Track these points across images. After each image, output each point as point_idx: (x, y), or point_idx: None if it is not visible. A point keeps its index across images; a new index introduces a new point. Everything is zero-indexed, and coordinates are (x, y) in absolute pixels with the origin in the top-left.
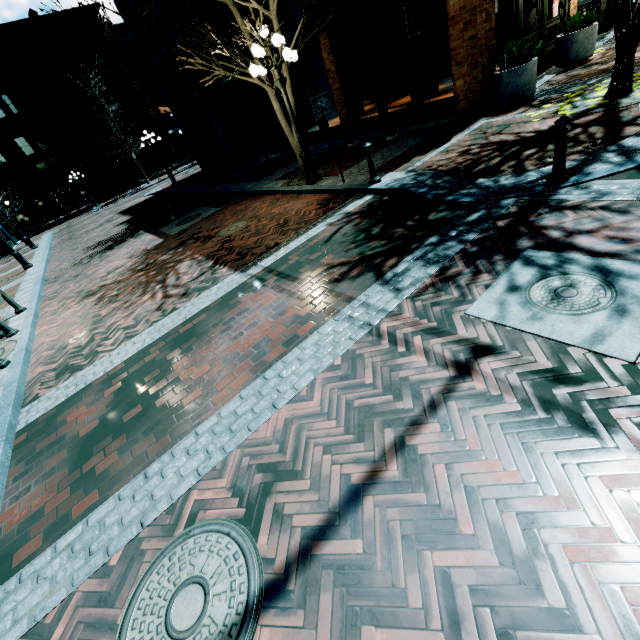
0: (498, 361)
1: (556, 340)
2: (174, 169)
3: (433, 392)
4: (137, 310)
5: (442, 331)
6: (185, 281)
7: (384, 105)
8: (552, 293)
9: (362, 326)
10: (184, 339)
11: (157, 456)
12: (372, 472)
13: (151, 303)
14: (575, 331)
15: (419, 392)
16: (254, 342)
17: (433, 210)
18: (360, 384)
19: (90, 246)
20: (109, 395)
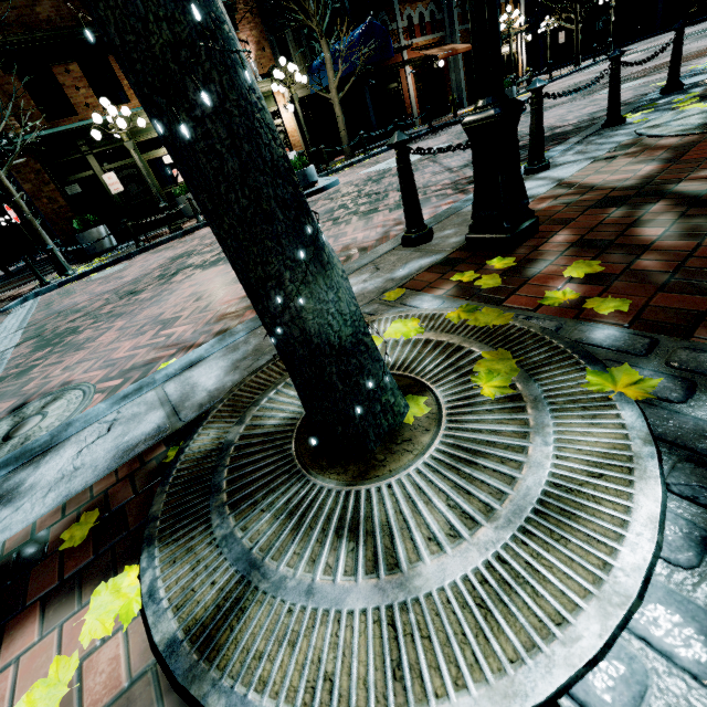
0: None
1: None
2: None
3: None
4: None
5: None
6: None
7: None
8: None
9: None
10: None
11: None
12: None
13: None
14: None
15: None
16: None
17: None
18: None
19: None
20: None
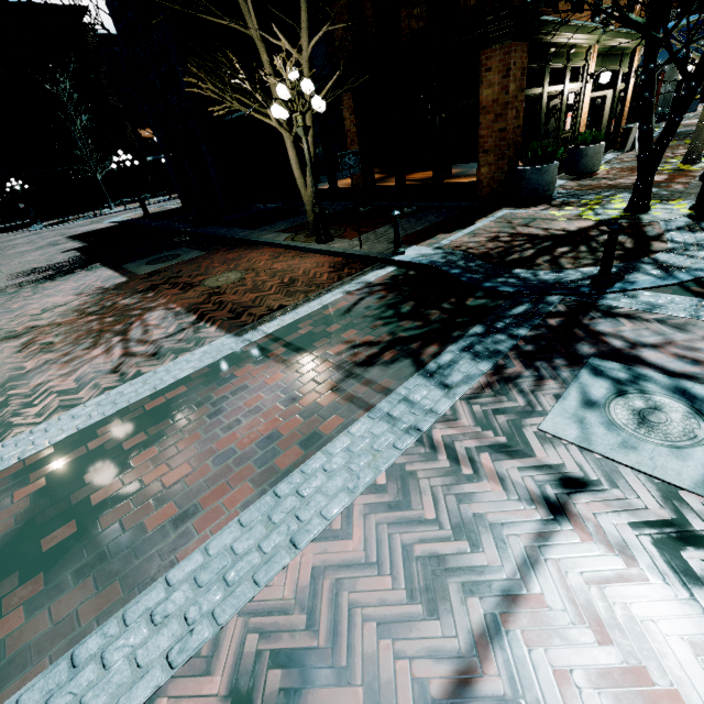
0: (599, 502)
1: (662, 479)
2: (147, 199)
3: (524, 541)
4: (82, 368)
5: (515, 450)
6: (156, 337)
7: (403, 176)
8: (637, 415)
9: (408, 430)
10: (152, 420)
11: (97, 622)
12: (461, 678)
13: (104, 360)
14: (681, 470)
15: (504, 540)
16: (258, 436)
17: (470, 295)
18: (418, 518)
19: (21, 272)
20: (22, 499)
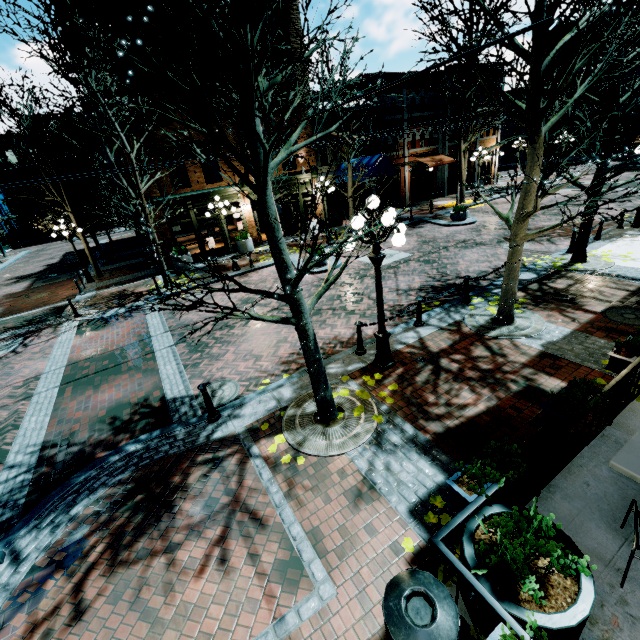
0: None
1: None
2: None
3: None
4: None
5: None
6: None
7: None
8: None
9: None
10: None
11: None
12: None
13: None
14: None
15: None
16: None
17: (56, 315)
18: None
19: (12, 277)
20: None
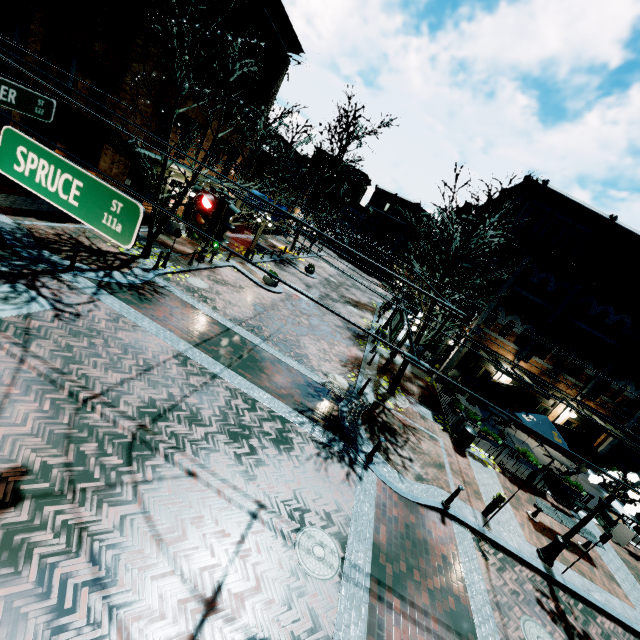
0: None
1: None
2: None
3: None
4: None
5: None
6: None
7: None
8: (6, 297)
9: None
10: None
11: None
12: None
13: None
14: None
15: None
16: None
17: (3, 249)
18: None
19: None
20: None
